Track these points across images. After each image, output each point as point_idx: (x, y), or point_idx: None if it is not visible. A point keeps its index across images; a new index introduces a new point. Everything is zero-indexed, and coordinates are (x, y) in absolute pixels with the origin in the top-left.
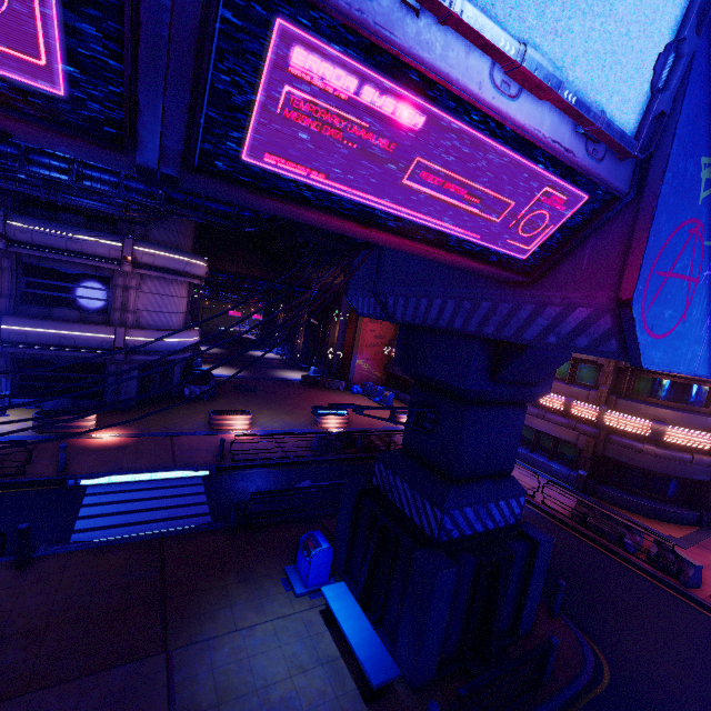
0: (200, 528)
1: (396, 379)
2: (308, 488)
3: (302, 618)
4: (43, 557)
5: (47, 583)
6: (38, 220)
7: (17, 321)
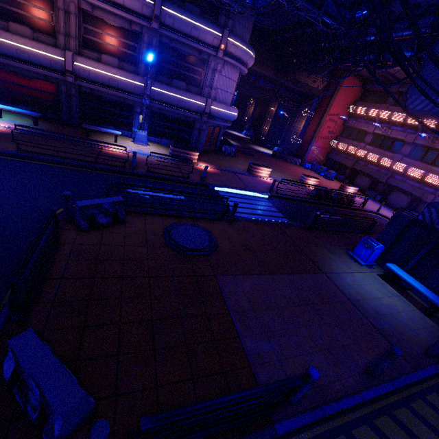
0: (290, 223)
1: (333, 163)
2: (346, 215)
3: (371, 275)
4: (234, 220)
5: (247, 232)
6: (178, 8)
7: (158, 85)
